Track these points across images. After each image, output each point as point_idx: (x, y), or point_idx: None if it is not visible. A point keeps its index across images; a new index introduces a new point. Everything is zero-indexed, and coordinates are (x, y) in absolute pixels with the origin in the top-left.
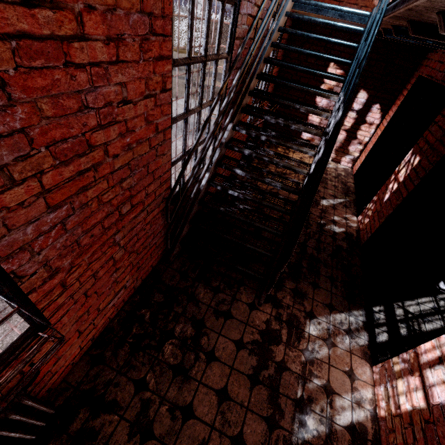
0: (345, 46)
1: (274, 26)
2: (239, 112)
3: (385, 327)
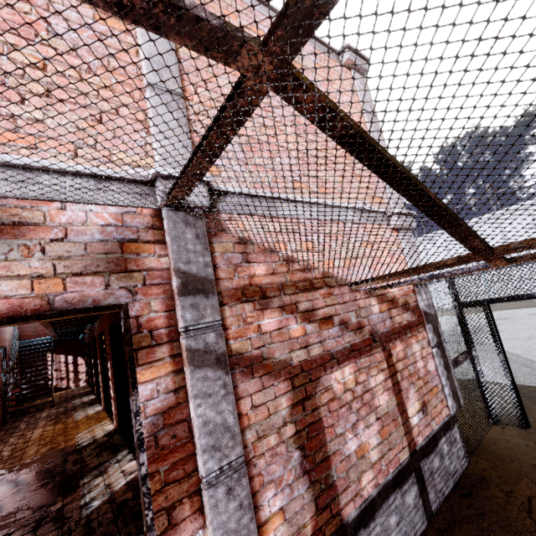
0: (47, 345)
1: (16, 350)
2: (14, 374)
3: None
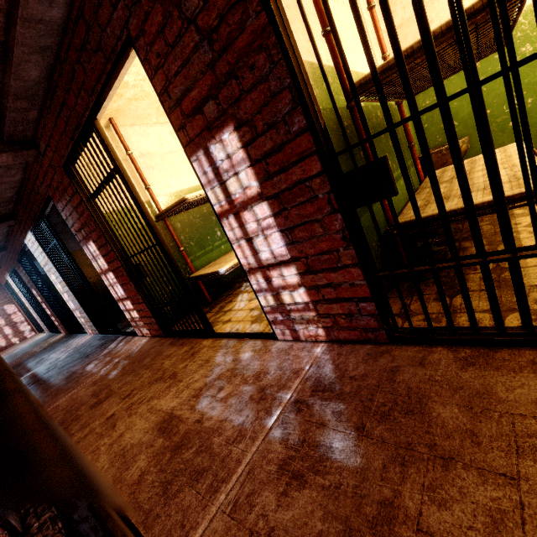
0: None
1: None
2: None
3: None
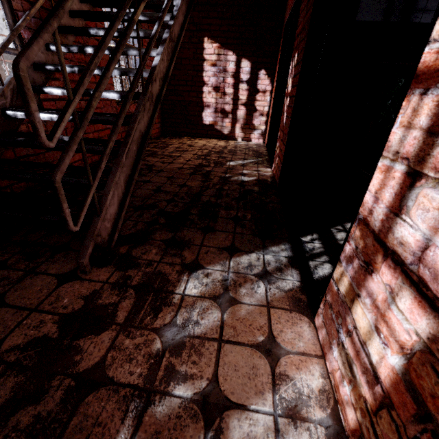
0: None
1: None
2: None
3: (325, 256)
